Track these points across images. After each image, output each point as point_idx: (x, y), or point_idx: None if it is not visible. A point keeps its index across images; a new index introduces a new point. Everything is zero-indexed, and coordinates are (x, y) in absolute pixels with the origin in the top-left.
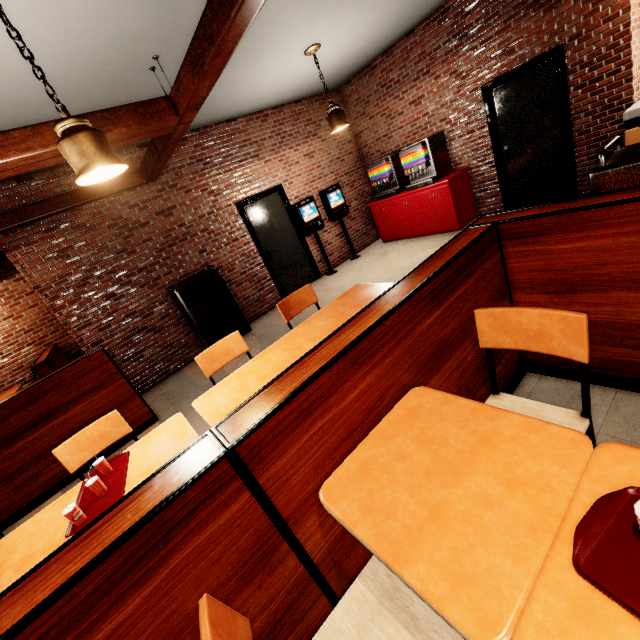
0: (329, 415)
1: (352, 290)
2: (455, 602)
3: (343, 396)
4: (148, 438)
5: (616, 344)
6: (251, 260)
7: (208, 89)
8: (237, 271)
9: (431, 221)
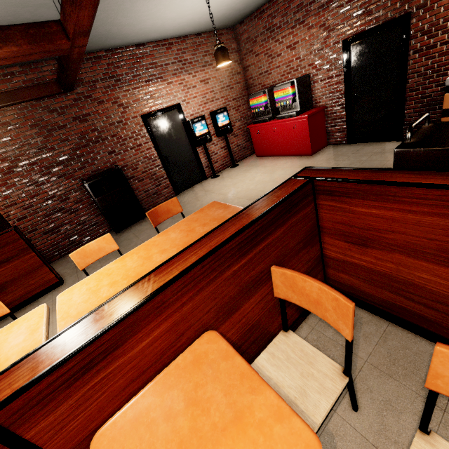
0: (115, 364)
1: (208, 207)
2: None
3: (133, 345)
4: (12, 325)
5: (393, 292)
6: (151, 162)
7: (90, 18)
8: (140, 170)
9: (292, 145)
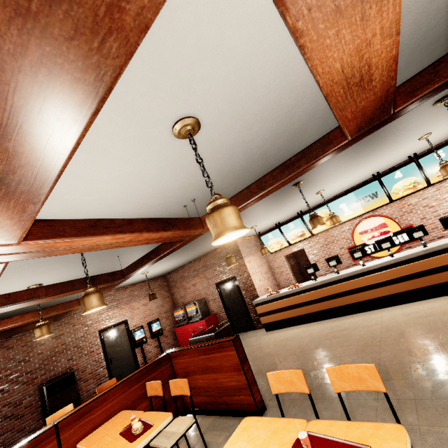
0: (89, 418)
1: None
2: (95, 447)
3: (96, 412)
4: None
5: (199, 395)
6: (98, 364)
7: None
8: (87, 371)
9: None
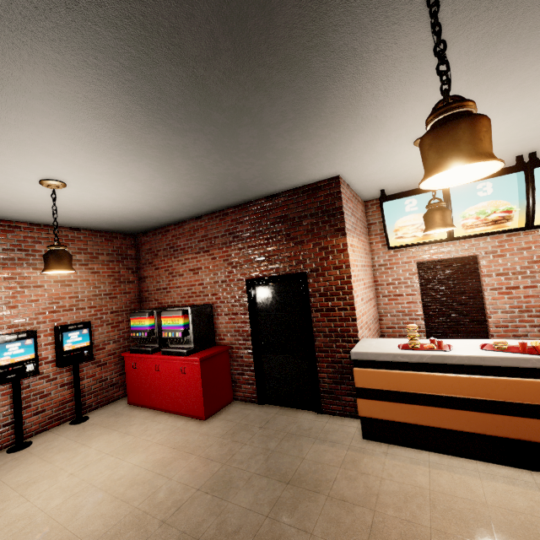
0: None
1: None
2: None
3: None
4: None
5: None
6: None
7: None
8: None
9: (179, 397)
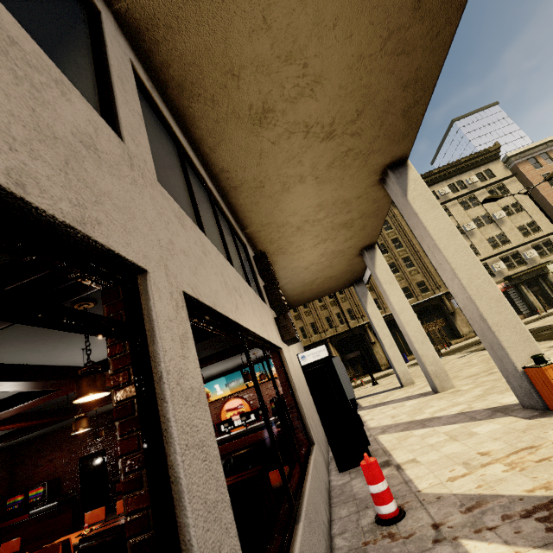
0: None
1: None
2: None
3: None
4: None
5: None
6: None
7: None
8: None
9: None
